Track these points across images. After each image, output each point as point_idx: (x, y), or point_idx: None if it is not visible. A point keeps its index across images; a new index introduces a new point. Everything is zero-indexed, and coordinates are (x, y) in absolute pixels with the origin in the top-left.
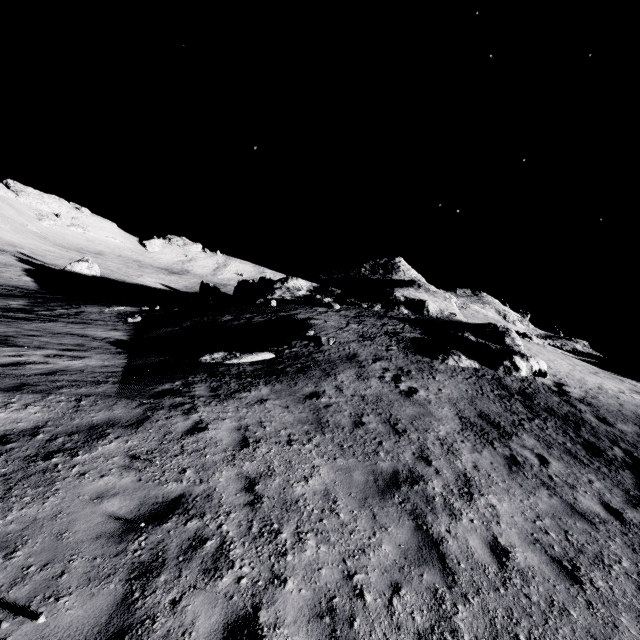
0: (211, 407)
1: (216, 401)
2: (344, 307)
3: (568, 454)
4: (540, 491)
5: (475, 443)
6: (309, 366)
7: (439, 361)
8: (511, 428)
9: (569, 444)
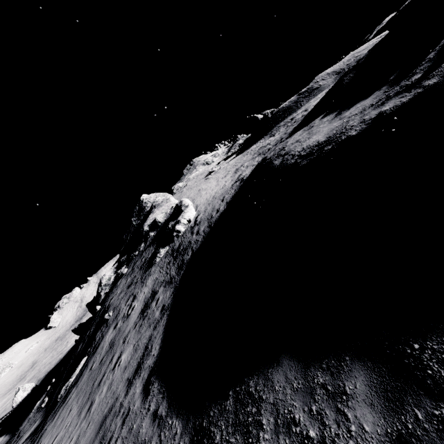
0: (47, 431)
1: (50, 425)
2: (129, 266)
3: (169, 283)
4: (144, 328)
5: (137, 322)
6: (98, 346)
7: (154, 265)
8: (158, 289)
9: (174, 273)
